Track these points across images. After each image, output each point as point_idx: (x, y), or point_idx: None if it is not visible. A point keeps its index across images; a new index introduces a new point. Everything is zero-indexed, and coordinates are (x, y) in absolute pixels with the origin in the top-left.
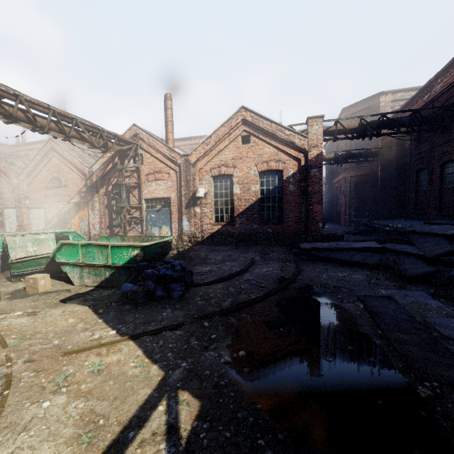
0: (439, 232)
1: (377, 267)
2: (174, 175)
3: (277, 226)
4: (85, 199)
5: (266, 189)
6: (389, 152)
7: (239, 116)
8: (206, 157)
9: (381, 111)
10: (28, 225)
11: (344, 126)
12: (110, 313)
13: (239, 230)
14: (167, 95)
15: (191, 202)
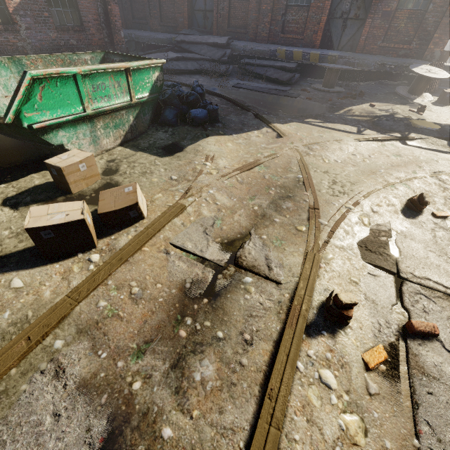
0: (204, 41)
1: (189, 73)
2: None
3: (80, 35)
4: None
5: None
6: None
7: None
8: None
9: None
10: None
11: None
12: (226, 131)
13: (31, 43)
14: None
15: None
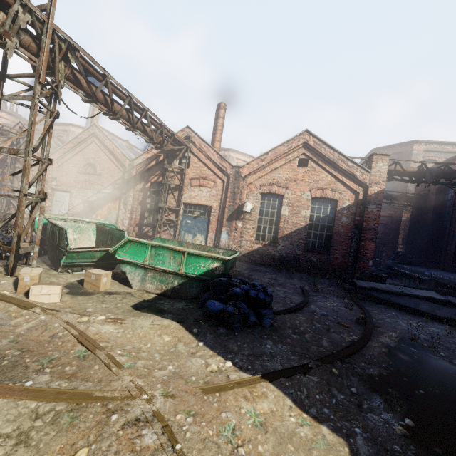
0: None
1: (443, 321)
2: (221, 184)
3: (322, 256)
4: (118, 192)
5: (316, 215)
6: (425, 199)
7: (301, 139)
8: (258, 173)
9: (412, 158)
10: (49, 207)
11: (403, 168)
12: (207, 336)
13: (280, 253)
14: (221, 104)
15: (234, 215)
